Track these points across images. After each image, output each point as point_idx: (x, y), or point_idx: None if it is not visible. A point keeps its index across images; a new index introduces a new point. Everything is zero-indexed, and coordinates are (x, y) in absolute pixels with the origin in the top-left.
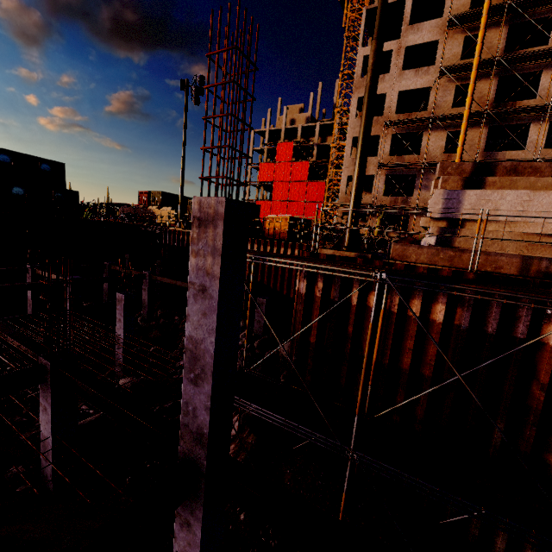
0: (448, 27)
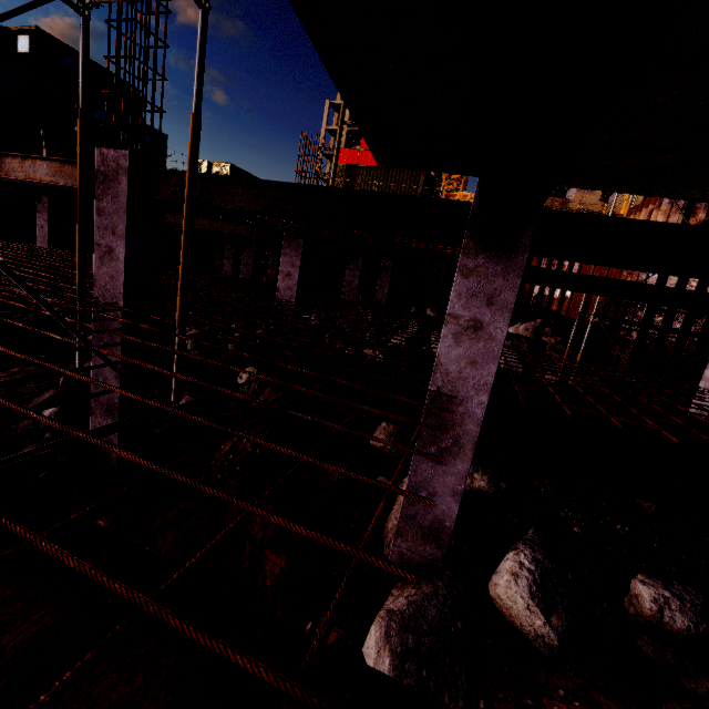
0: None
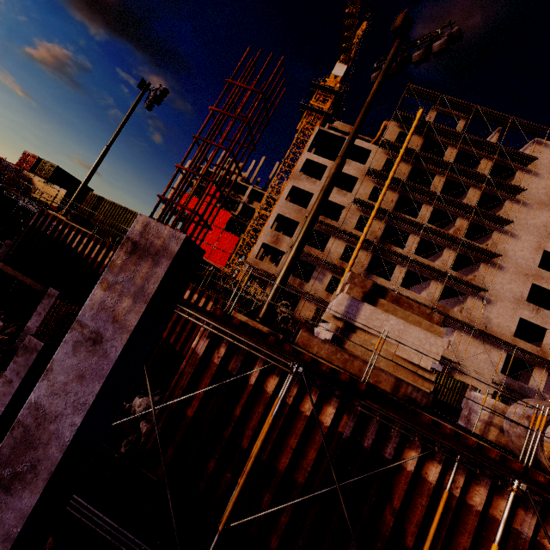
0: (366, 173)
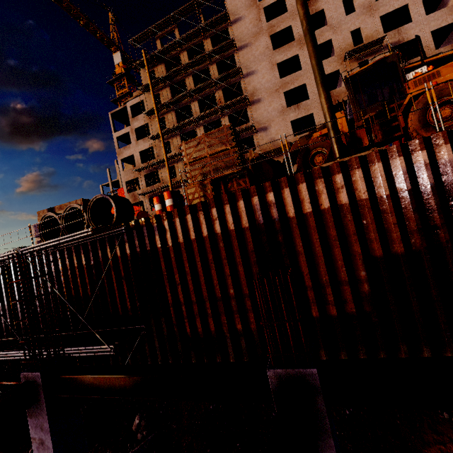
0: (148, 116)
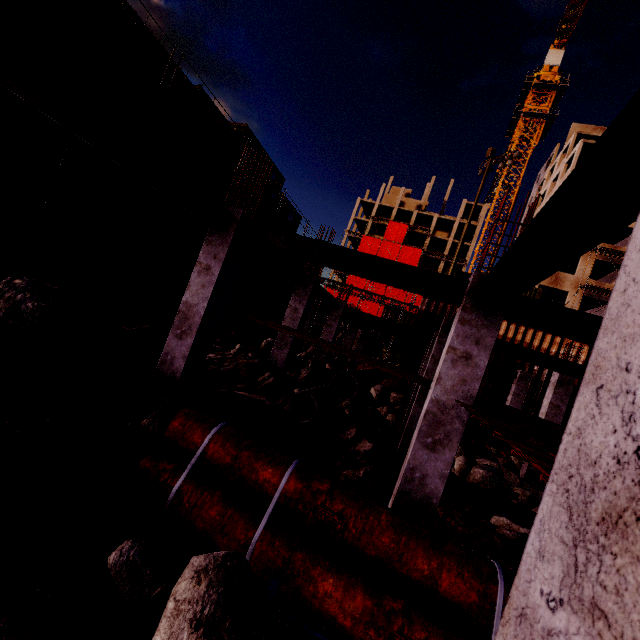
0: None
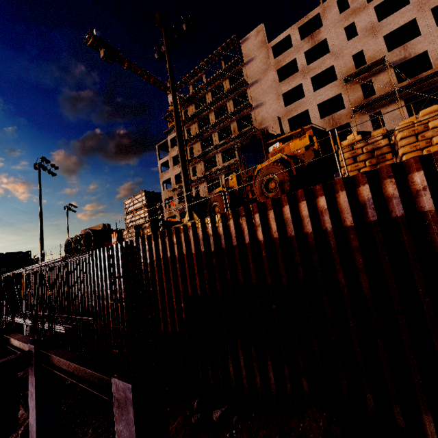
0: None
